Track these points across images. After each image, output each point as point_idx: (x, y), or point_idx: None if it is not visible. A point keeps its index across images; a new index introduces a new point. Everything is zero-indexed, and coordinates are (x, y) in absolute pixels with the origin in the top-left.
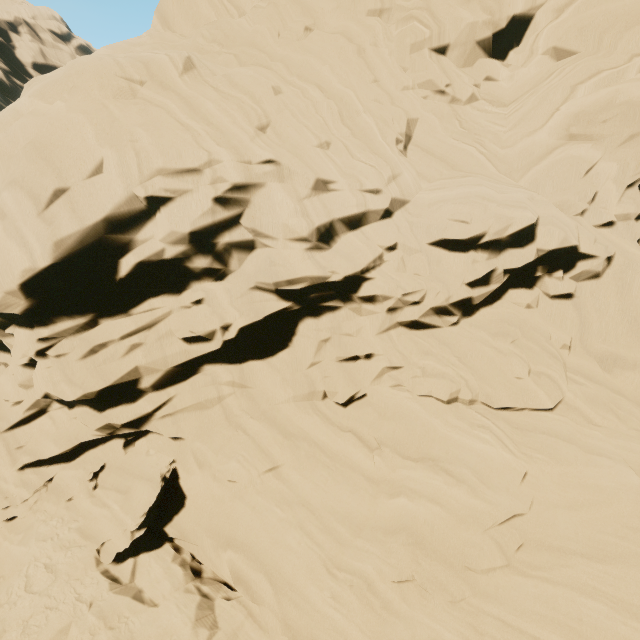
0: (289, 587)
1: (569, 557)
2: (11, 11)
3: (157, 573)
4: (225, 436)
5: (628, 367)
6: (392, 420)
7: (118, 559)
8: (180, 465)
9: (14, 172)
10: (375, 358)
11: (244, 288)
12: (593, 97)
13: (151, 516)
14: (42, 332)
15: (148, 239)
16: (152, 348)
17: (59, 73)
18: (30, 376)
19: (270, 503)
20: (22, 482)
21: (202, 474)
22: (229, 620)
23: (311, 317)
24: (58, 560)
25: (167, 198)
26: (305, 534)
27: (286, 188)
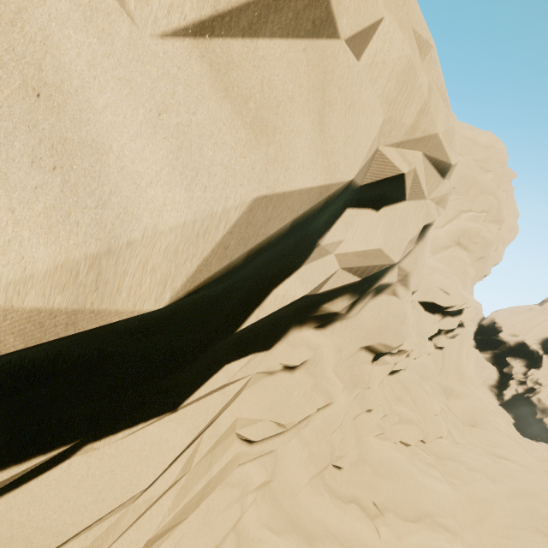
0: None
1: None
2: None
3: None
4: None
5: (455, 396)
6: (388, 477)
7: None
8: None
9: None
10: (375, 409)
11: (357, 347)
12: (469, 224)
13: None
14: None
15: (327, 252)
16: (193, 479)
17: None
18: None
19: None
20: None
21: None
22: None
23: None
24: None
25: (396, 194)
26: None
27: None
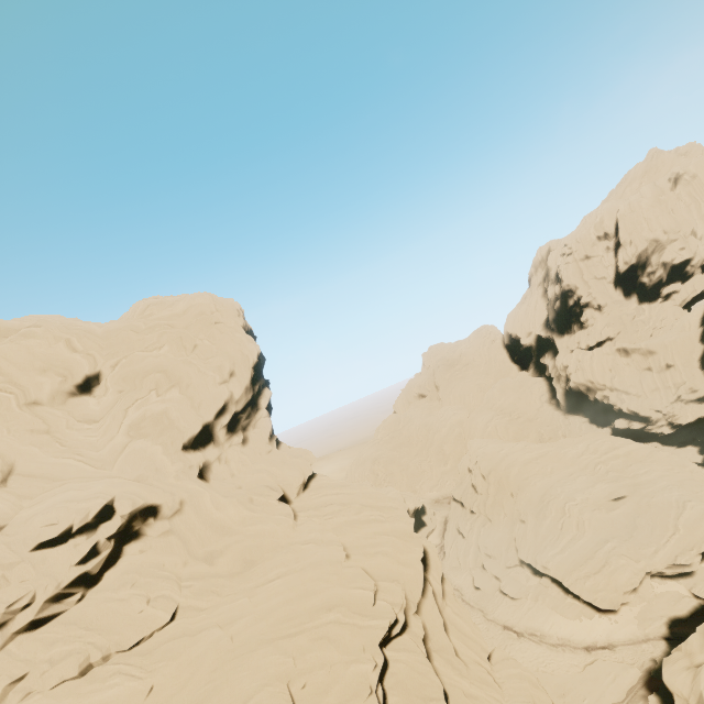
0: None
1: None
2: None
3: None
4: None
5: (220, 555)
6: None
7: None
8: None
9: None
10: None
11: None
12: (137, 414)
13: None
14: None
15: None
16: None
17: None
18: None
19: None
20: None
21: None
22: None
23: None
24: None
25: None
26: None
27: None
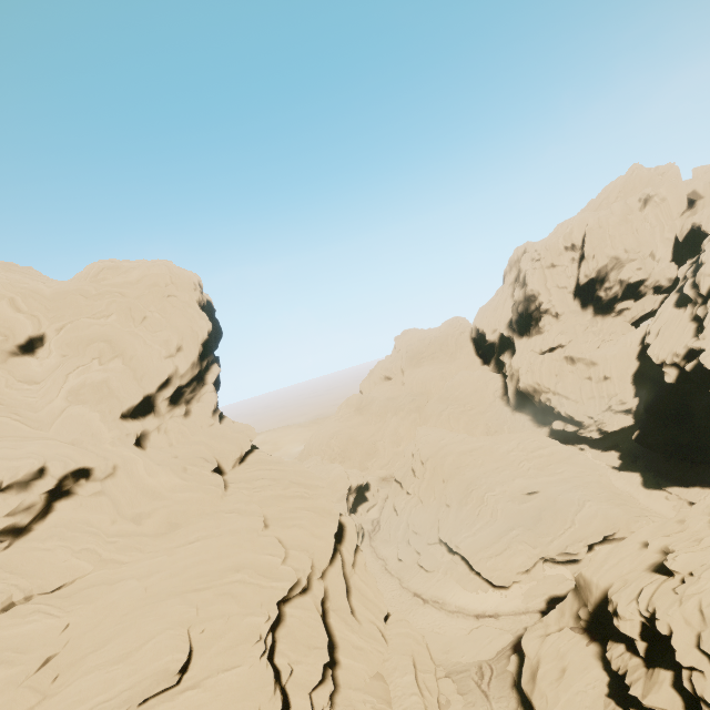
0: None
1: (86, 659)
2: None
3: None
4: None
5: (147, 517)
6: None
7: None
8: None
9: None
10: None
11: None
12: (78, 380)
13: None
14: None
15: None
16: None
17: None
18: None
19: None
20: None
21: None
22: None
23: None
24: None
25: None
26: None
27: None
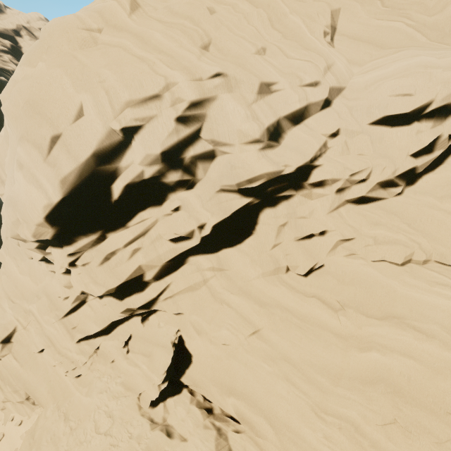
0: (286, 428)
1: None
2: (13, 21)
3: (181, 413)
4: (213, 309)
5: None
6: (351, 285)
7: (152, 404)
8: (183, 333)
9: (20, 129)
10: (328, 234)
11: (211, 192)
12: None
13: (170, 372)
14: (69, 249)
15: (129, 165)
16: (148, 250)
17: (37, 40)
18: (69, 280)
19: (258, 360)
20: (80, 351)
21: (201, 339)
22: (241, 450)
23: (269, 207)
24: (112, 408)
25: (138, 127)
26: (291, 384)
27: (235, 97)
